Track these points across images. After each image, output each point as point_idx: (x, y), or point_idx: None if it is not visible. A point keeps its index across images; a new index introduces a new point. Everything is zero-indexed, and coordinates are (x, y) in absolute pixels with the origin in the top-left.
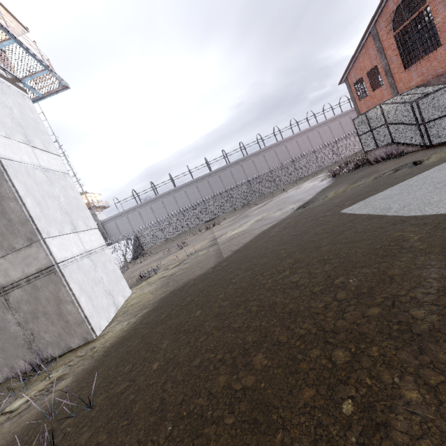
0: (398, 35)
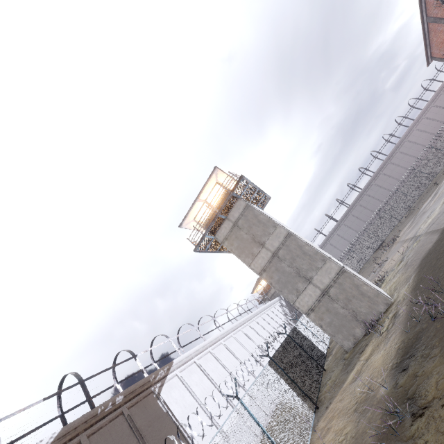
0: None
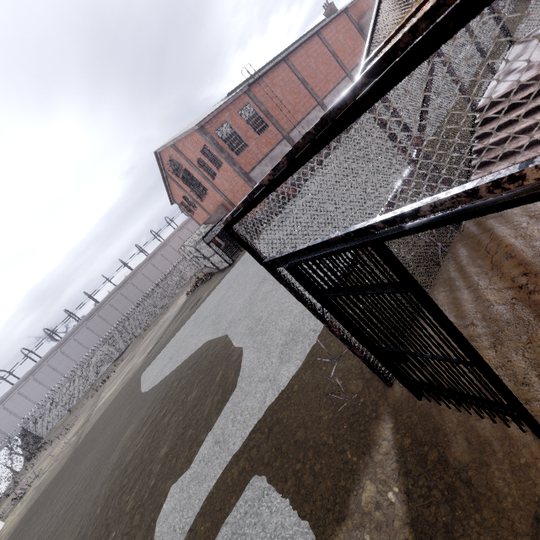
0: (183, 180)
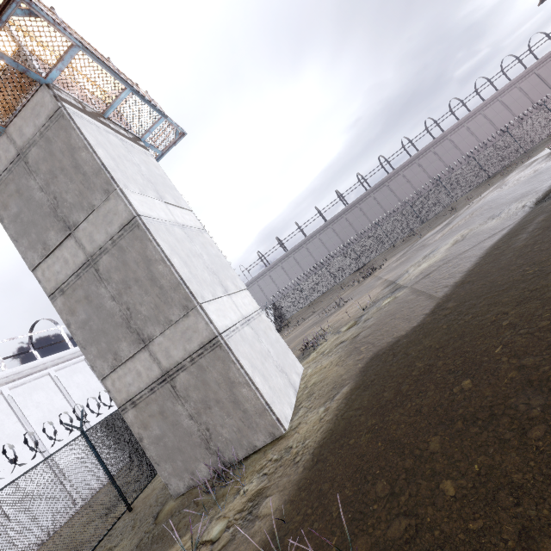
0: None
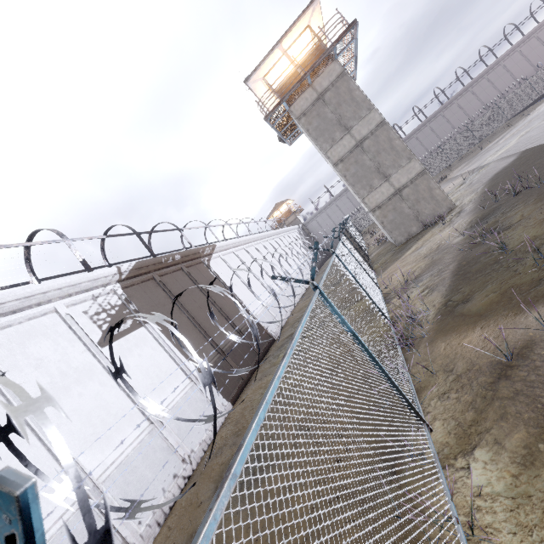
0: None
